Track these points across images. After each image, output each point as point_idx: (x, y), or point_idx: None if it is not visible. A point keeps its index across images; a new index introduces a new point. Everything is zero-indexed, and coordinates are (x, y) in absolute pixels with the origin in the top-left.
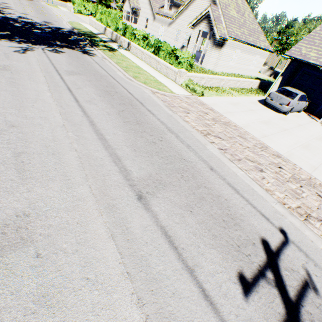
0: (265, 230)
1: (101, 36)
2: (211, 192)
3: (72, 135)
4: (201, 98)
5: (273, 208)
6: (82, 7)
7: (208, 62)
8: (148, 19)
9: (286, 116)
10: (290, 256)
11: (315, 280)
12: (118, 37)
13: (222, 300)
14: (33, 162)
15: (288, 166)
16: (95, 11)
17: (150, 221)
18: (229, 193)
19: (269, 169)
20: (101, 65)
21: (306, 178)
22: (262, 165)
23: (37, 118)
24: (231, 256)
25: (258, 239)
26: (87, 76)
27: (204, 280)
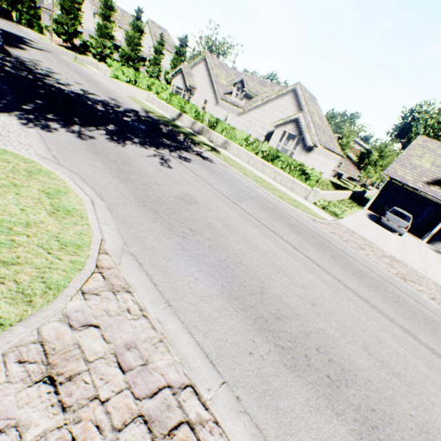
0: None
1: (180, 125)
2: None
3: (354, 306)
4: (342, 223)
5: None
6: (120, 72)
7: None
8: (208, 102)
9: (401, 237)
10: None
11: None
12: (206, 130)
13: None
14: (385, 358)
15: None
16: (134, 78)
17: None
18: None
19: None
20: (235, 178)
21: None
22: None
23: (309, 285)
24: None
25: None
26: (251, 202)
27: None
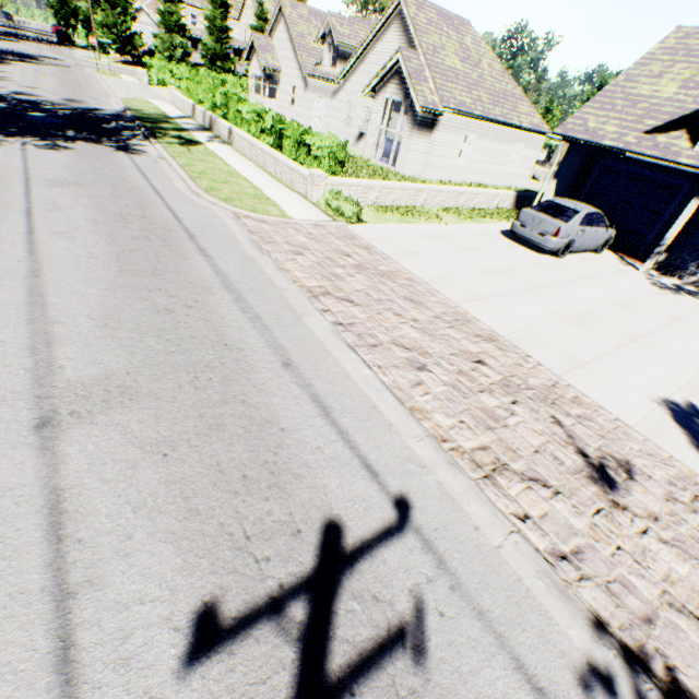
0: (354, 499)
1: (182, 122)
2: (252, 414)
3: None
4: (354, 227)
5: (409, 449)
6: (166, 74)
7: (406, 160)
8: (296, 88)
9: (558, 260)
10: (388, 565)
11: (431, 628)
12: (214, 121)
13: (108, 674)
14: None
15: (504, 359)
16: None
17: (33, 475)
18: (301, 416)
19: (447, 364)
20: (145, 169)
21: (542, 386)
22: (431, 356)
23: None
24: (210, 561)
25: (318, 521)
26: (93, 189)
27: (87, 622)
